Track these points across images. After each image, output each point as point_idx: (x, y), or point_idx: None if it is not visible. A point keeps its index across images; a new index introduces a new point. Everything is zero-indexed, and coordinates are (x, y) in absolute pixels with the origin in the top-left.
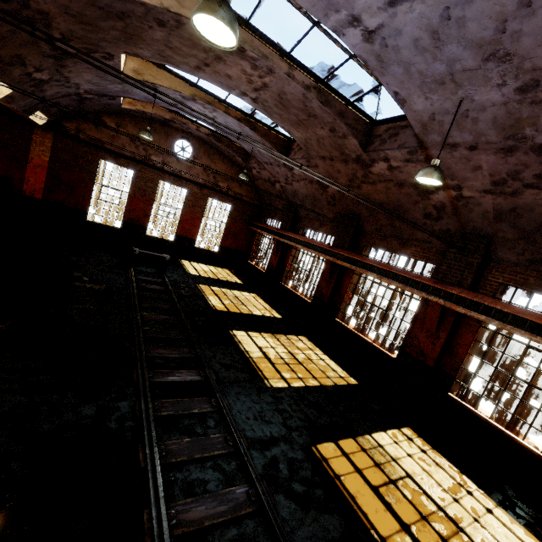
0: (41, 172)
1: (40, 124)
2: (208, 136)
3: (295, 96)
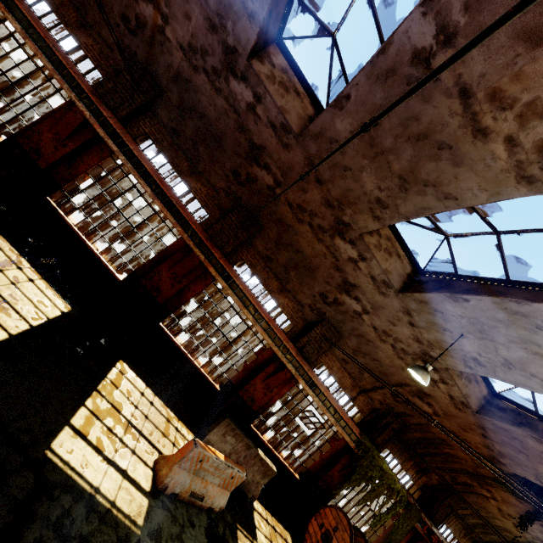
0: None
1: None
2: None
3: None
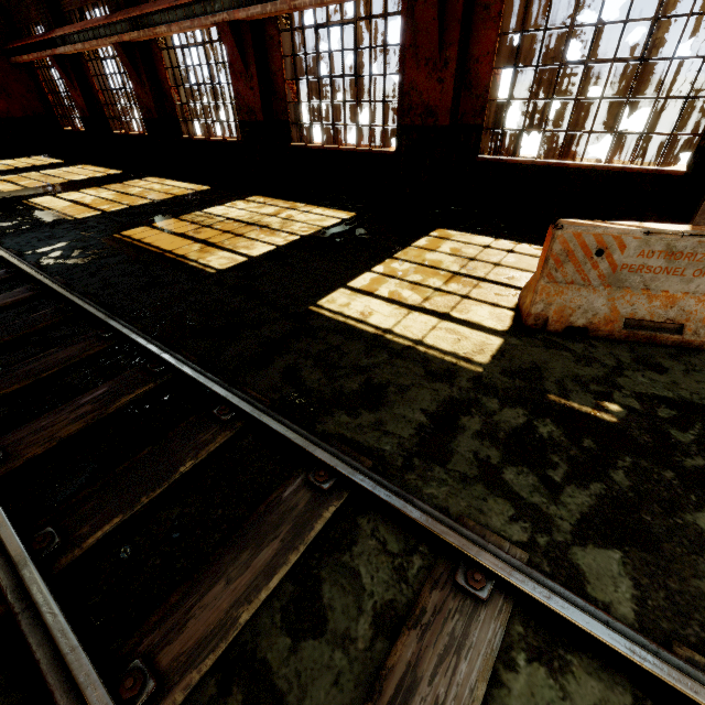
0: None
1: None
2: None
3: None
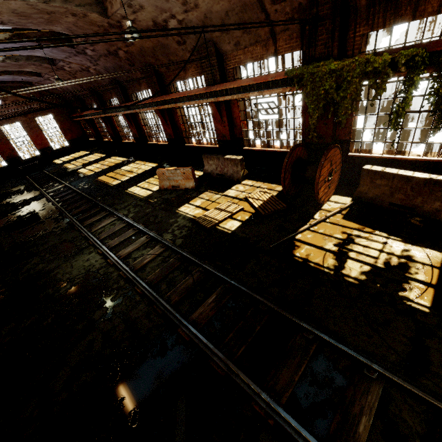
0: None
1: None
2: None
3: (4, 64)
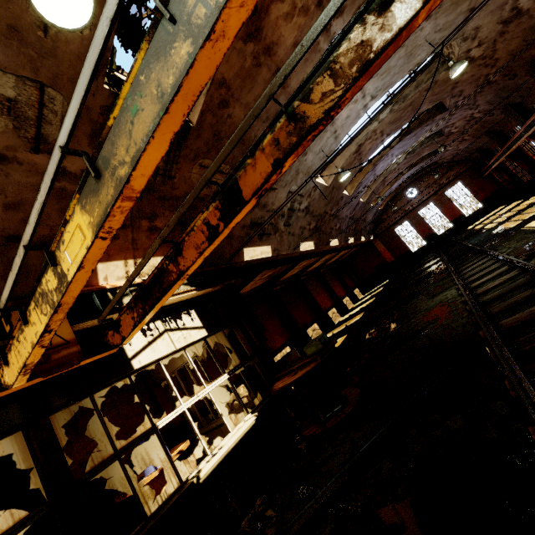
0: (386, 252)
1: (372, 239)
2: (412, 179)
3: (406, 160)
